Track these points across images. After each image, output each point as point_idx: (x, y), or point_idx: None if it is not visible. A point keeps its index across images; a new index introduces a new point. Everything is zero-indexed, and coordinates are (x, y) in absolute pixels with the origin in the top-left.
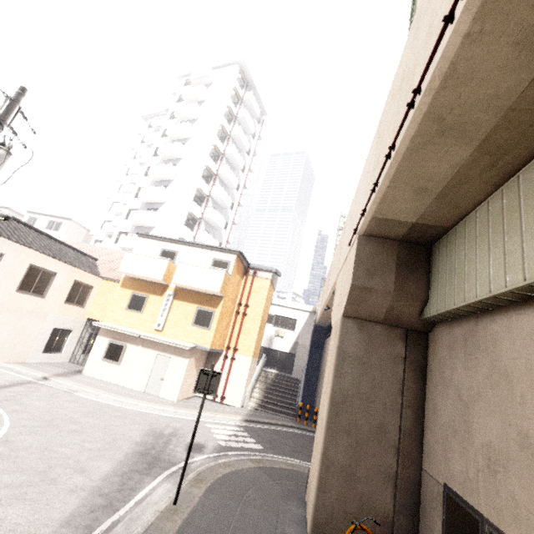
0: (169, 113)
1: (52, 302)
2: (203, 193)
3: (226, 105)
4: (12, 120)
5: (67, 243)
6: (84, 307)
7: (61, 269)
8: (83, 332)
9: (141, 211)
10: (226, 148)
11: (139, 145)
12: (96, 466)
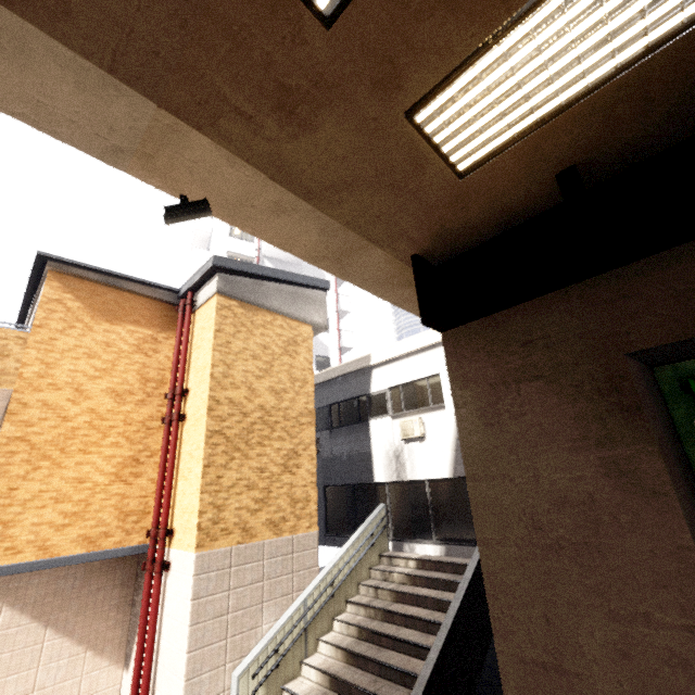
0: None
1: None
2: (239, 256)
3: None
4: None
5: None
6: None
7: None
8: None
9: None
10: None
11: None
12: None
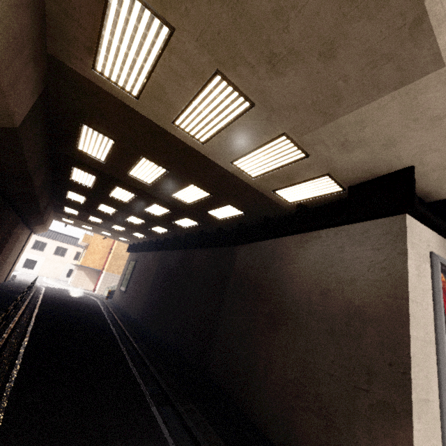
0: None
1: (68, 259)
2: None
3: None
4: None
5: None
6: None
7: (70, 247)
8: None
9: None
10: None
11: None
12: None
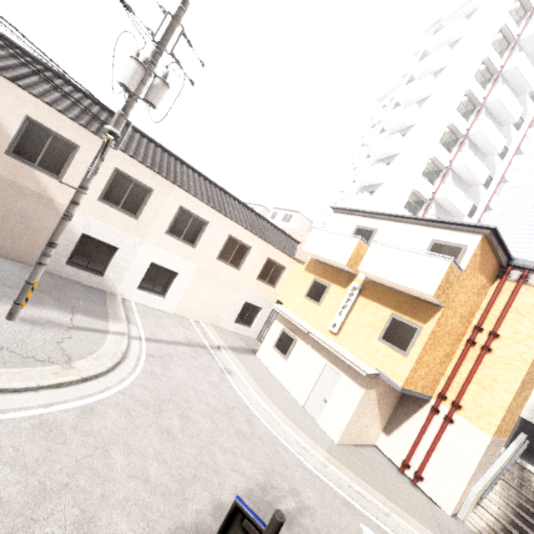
0: (407, 77)
1: (245, 275)
2: (438, 163)
3: (499, 27)
4: (174, 46)
5: (284, 228)
6: (275, 287)
7: (256, 243)
8: (272, 313)
9: (354, 195)
10: (489, 93)
11: (369, 131)
12: (111, 529)
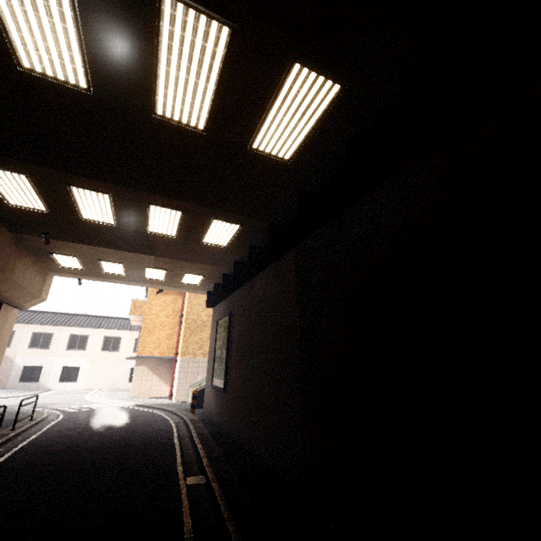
0: None
1: (124, 353)
2: None
3: None
4: None
5: None
6: None
7: (124, 334)
8: None
9: None
10: None
11: None
12: None
